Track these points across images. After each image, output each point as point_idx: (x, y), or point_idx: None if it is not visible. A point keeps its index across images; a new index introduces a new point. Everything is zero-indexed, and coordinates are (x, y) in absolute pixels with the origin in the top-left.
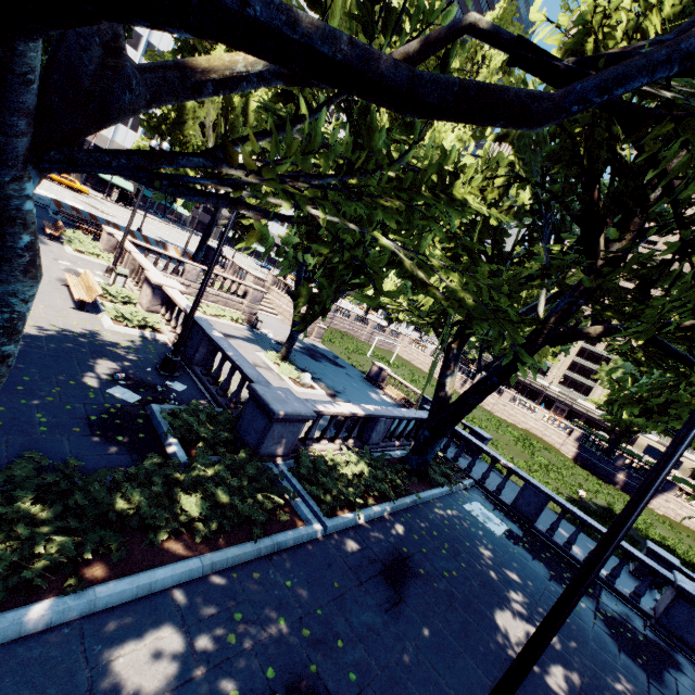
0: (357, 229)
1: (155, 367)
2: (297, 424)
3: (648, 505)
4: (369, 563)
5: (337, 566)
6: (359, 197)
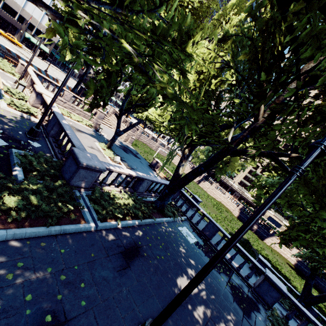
0: (110, 33)
1: (25, 132)
2: (94, 172)
3: (264, 241)
4: (117, 246)
5: (97, 246)
6: (122, 23)
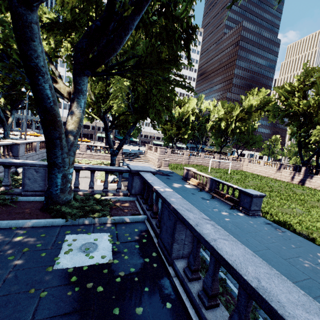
0: None
1: None
2: None
3: None
4: None
5: None
6: None
